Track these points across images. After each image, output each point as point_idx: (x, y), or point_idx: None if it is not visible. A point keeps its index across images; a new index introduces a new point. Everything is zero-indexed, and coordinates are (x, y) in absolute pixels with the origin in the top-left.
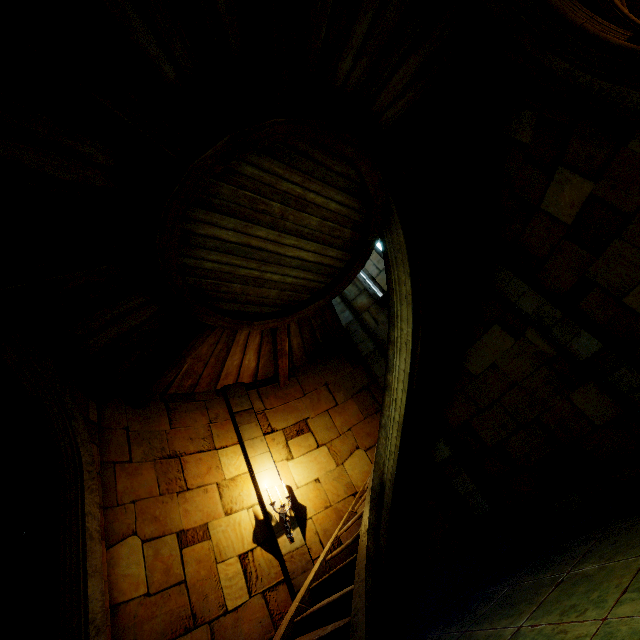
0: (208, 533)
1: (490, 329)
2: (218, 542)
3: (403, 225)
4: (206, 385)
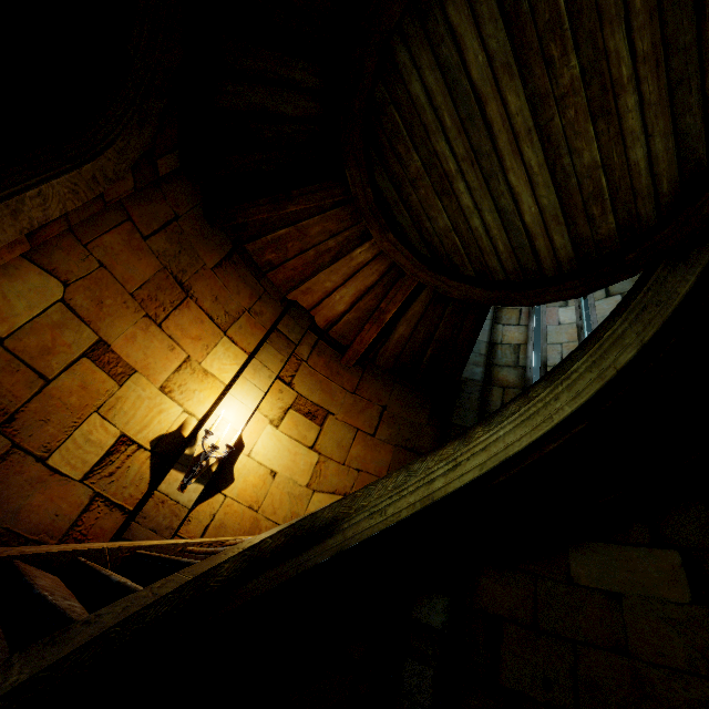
0: (125, 379)
1: (660, 549)
2: (123, 398)
3: (702, 277)
4: (282, 279)
